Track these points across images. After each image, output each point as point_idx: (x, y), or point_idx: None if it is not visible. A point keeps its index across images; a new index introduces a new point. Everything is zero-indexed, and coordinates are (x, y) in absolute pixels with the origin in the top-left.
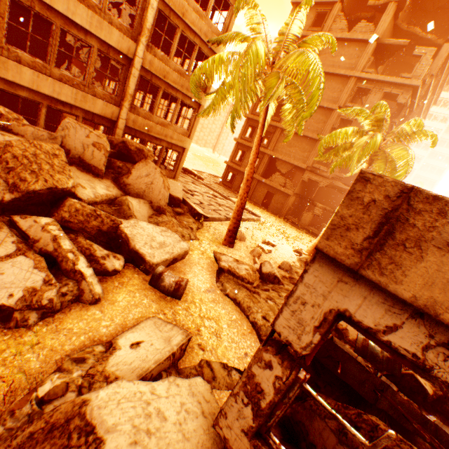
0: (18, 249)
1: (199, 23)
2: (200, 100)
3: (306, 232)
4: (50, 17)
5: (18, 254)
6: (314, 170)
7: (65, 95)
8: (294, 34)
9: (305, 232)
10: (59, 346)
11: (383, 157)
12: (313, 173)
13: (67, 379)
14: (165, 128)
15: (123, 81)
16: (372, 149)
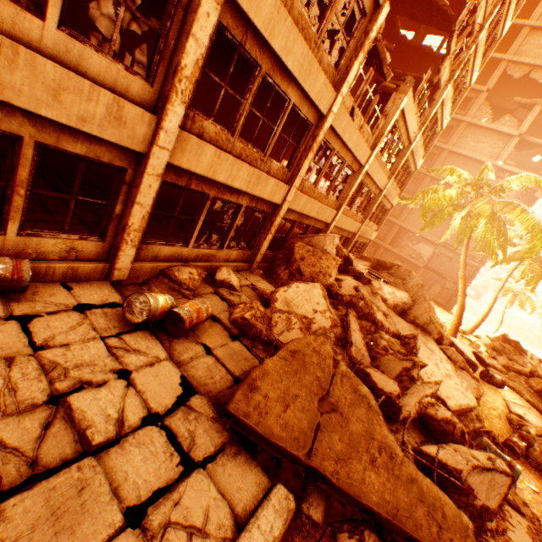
0: (454, 367)
1: (419, 153)
2: (394, 203)
3: (435, 303)
4: (365, 181)
5: (456, 370)
6: (447, 246)
7: (347, 225)
8: (508, 185)
9: (434, 303)
10: (497, 414)
11: (537, 260)
12: (445, 249)
13: (533, 428)
14: (370, 228)
15: (370, 205)
16: (536, 258)
